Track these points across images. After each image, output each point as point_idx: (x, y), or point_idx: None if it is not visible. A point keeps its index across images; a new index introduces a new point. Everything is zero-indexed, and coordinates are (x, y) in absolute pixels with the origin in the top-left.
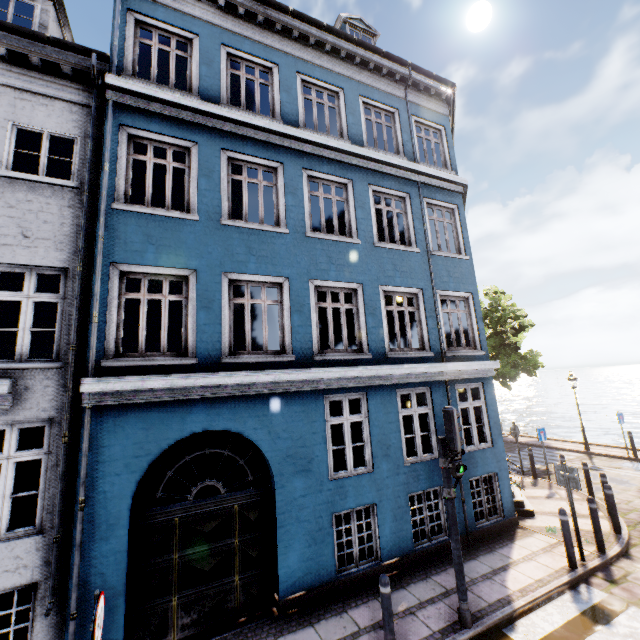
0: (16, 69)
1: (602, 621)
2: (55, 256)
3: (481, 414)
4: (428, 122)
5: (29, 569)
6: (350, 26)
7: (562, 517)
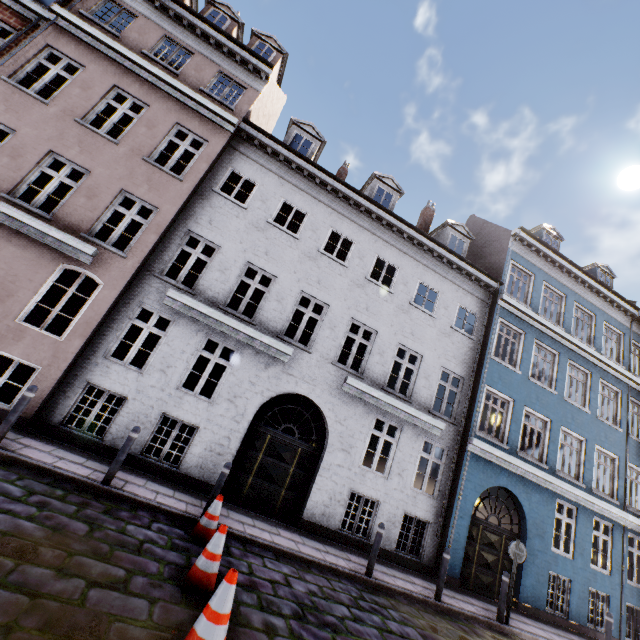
0: (465, 280)
1: None
2: (461, 371)
3: (639, 562)
4: (639, 345)
5: (430, 514)
6: (600, 270)
7: None
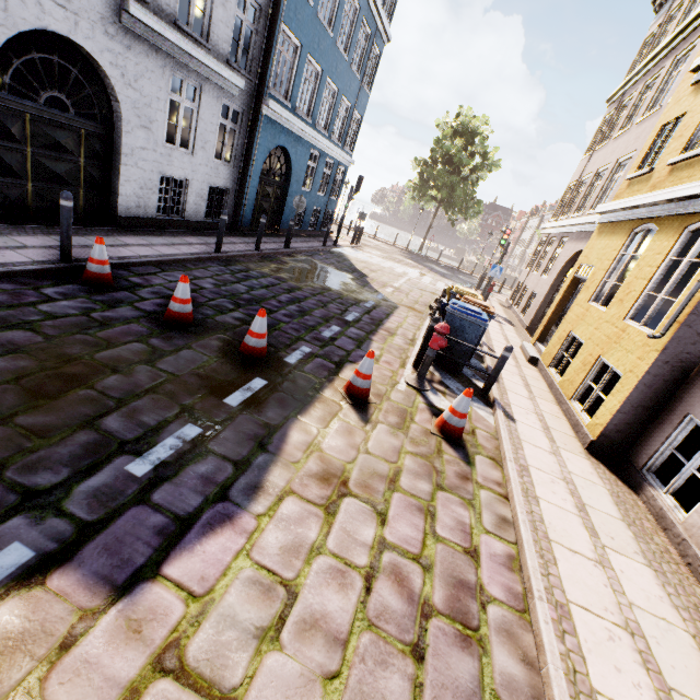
0: None
1: (361, 253)
2: None
3: (339, 184)
4: None
5: (229, 182)
6: None
7: (357, 229)
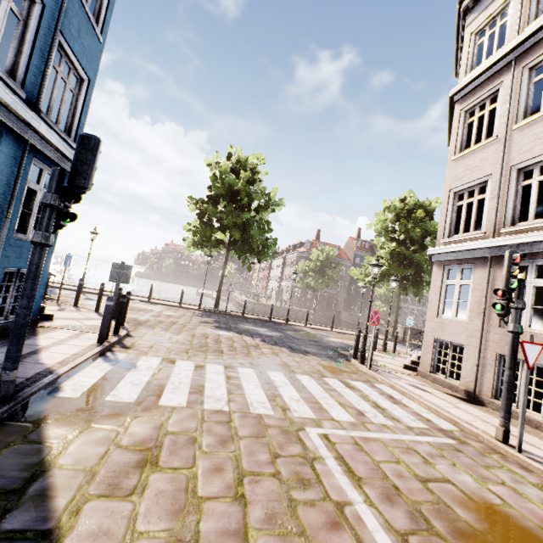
0: None
1: (130, 367)
2: None
3: None
4: None
5: None
6: None
7: (110, 303)
